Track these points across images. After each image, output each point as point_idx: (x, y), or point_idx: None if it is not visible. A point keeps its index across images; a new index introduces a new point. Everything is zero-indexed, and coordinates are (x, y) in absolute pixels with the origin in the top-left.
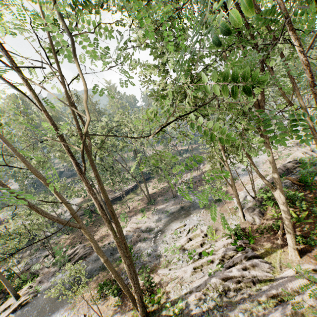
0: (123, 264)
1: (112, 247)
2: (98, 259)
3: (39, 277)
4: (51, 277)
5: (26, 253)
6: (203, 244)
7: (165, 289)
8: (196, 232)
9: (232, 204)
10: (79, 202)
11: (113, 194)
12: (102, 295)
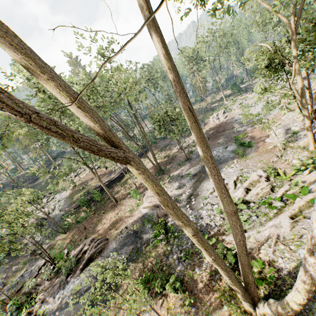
0: (160, 246)
1: (133, 231)
2: (120, 249)
3: (39, 295)
4: (57, 291)
5: (12, 270)
6: (273, 188)
7: (261, 259)
8: (253, 178)
9: (268, 145)
10: (68, 195)
11: (108, 176)
12: (150, 296)
